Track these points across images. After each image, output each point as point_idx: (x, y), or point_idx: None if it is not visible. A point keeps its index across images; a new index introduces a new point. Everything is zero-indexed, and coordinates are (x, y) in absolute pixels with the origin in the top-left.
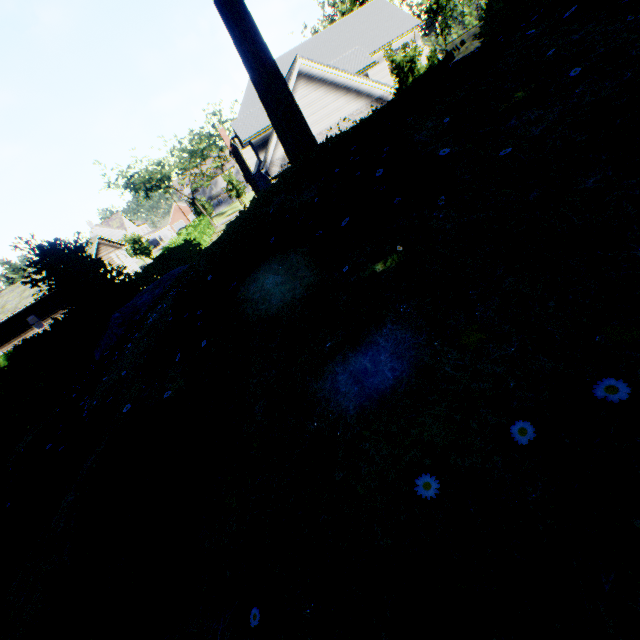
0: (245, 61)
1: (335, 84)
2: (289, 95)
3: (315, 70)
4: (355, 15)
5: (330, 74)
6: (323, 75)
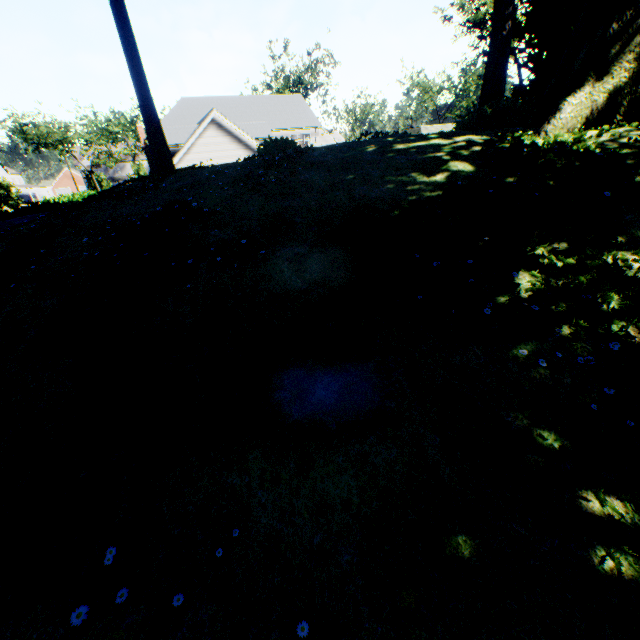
0: (143, 117)
1: (239, 139)
2: (164, 142)
3: (226, 123)
4: (280, 97)
5: (237, 131)
6: (232, 129)
